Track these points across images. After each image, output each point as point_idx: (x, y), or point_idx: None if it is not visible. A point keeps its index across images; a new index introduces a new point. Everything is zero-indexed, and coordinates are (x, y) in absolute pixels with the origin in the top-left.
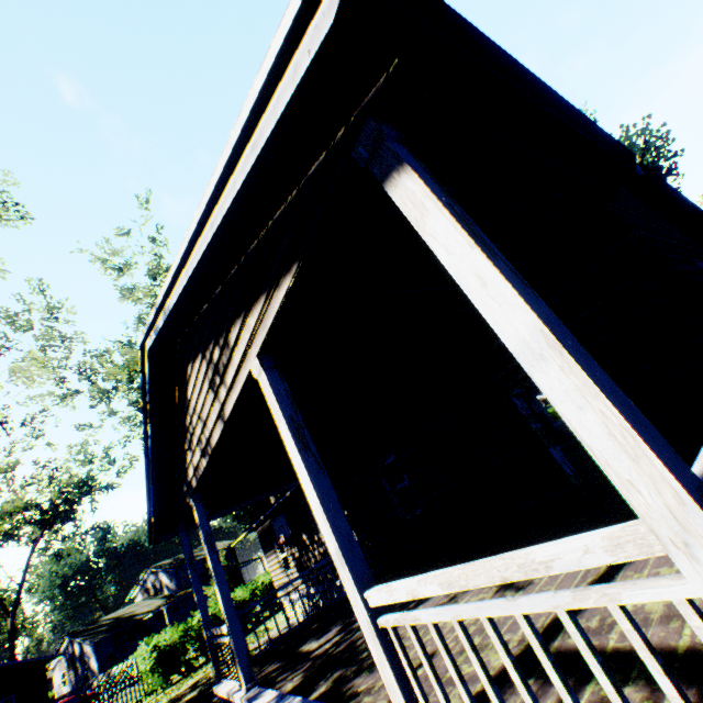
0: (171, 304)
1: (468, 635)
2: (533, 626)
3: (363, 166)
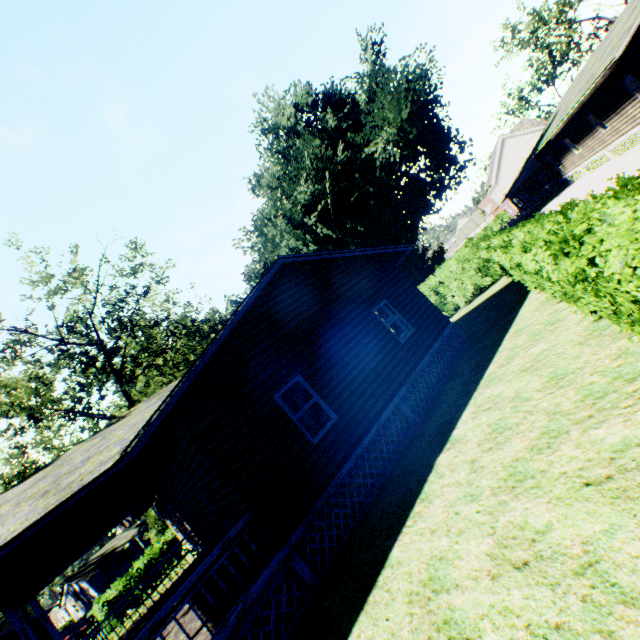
0: None
1: None
2: None
3: None
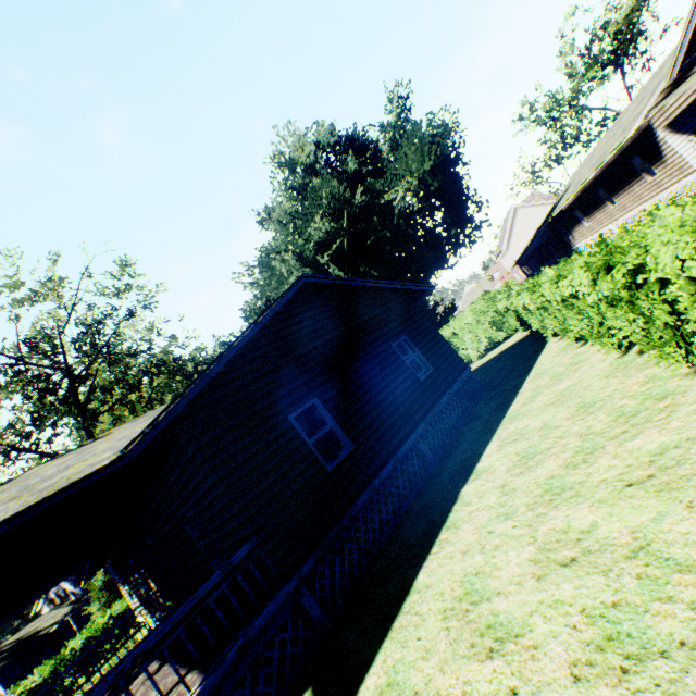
0: None
1: None
2: None
3: None
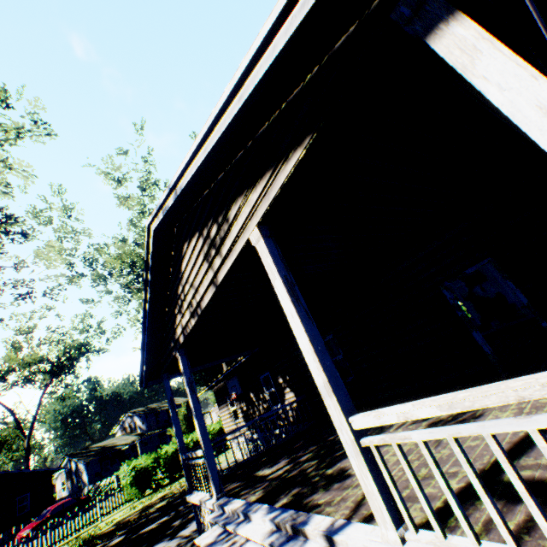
0: (184, 184)
1: (463, 451)
2: (546, 441)
3: (402, 25)
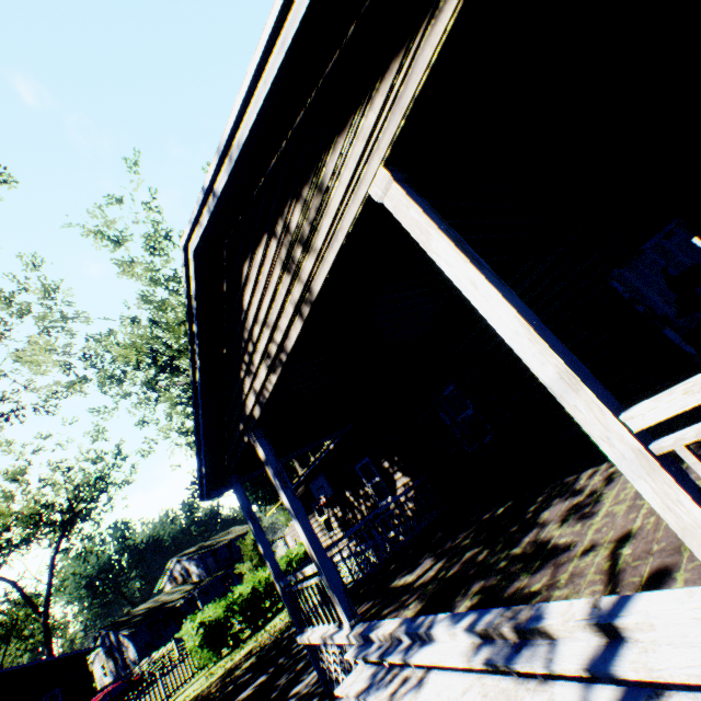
0: (244, 135)
1: None
2: None
3: None
